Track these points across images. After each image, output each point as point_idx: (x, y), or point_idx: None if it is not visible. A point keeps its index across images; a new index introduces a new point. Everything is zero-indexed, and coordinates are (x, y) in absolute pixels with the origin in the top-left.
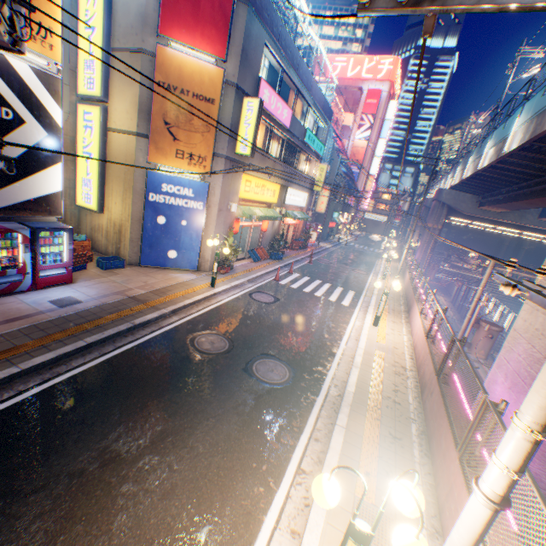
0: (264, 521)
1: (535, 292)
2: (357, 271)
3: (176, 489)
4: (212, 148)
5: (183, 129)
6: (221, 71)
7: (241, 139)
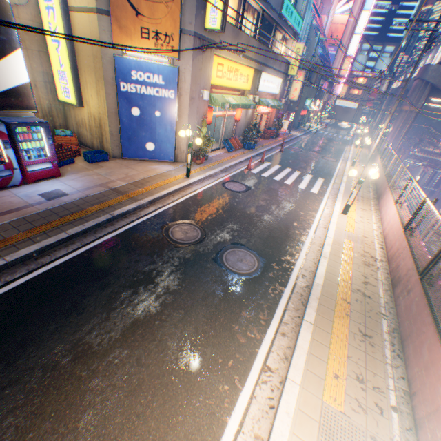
0: (228, 424)
1: None
2: (326, 159)
3: (142, 385)
4: (178, 23)
5: None
6: None
7: (210, 9)
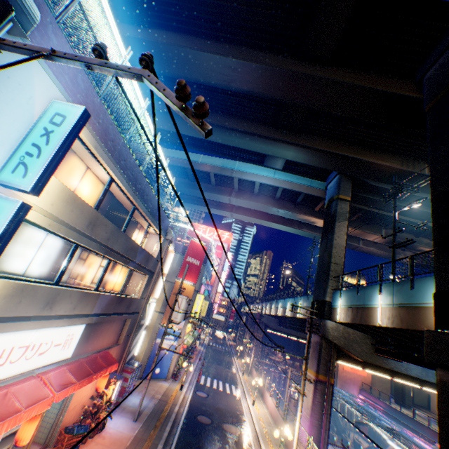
0: None
1: (297, 389)
2: (227, 369)
3: None
4: None
5: None
6: (194, 286)
7: (194, 309)
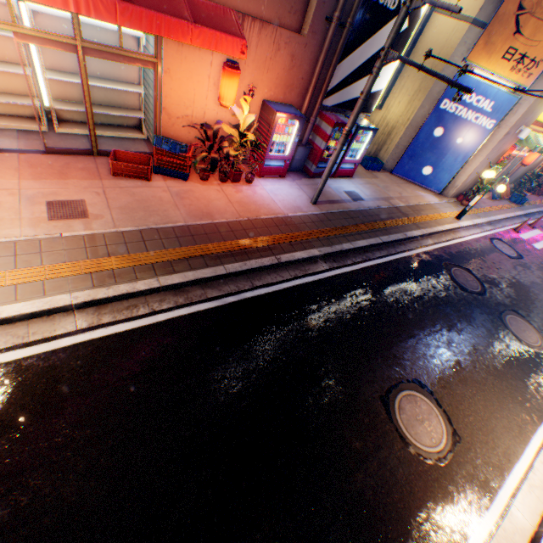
0: (531, 439)
1: None
2: None
3: (466, 381)
4: None
5: (536, 17)
6: None
7: None
